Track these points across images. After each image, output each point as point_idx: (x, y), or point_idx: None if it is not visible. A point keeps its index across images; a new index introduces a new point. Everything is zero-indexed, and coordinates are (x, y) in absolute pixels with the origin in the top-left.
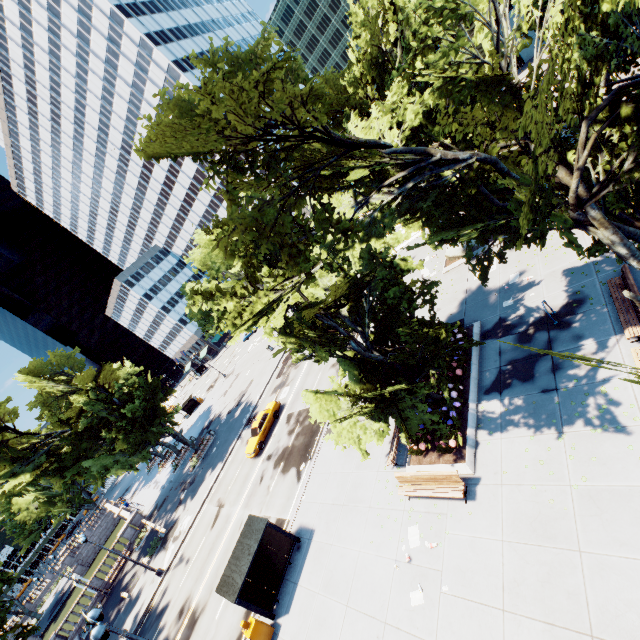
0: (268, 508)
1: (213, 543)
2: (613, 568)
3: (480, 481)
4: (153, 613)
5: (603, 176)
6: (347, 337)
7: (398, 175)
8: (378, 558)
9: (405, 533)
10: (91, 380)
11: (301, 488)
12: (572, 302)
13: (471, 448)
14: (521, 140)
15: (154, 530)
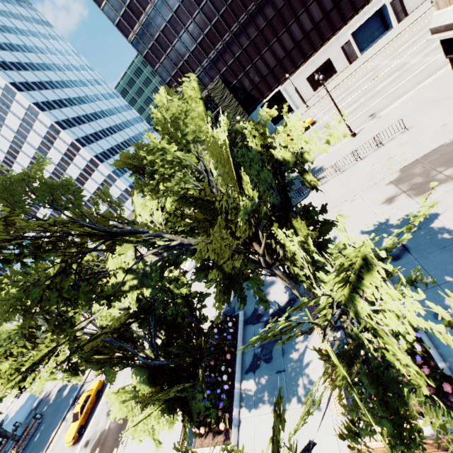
0: None
1: None
2: None
3: None
4: None
5: (279, 249)
6: (133, 355)
7: (155, 249)
8: None
9: None
10: None
11: None
12: (291, 300)
13: (235, 427)
14: (231, 230)
15: None
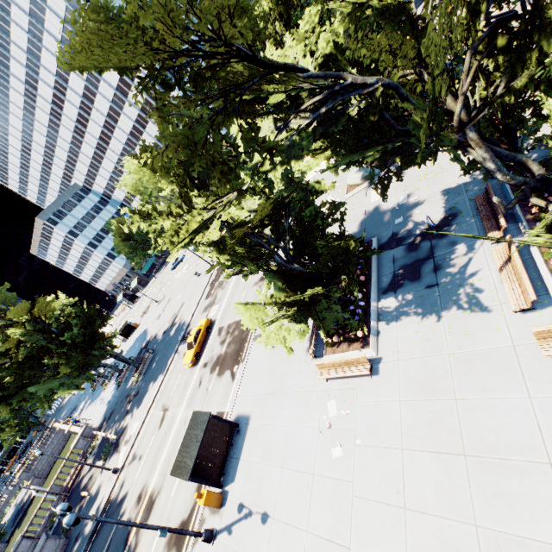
0: (208, 405)
1: (162, 440)
2: (479, 407)
3: (382, 360)
4: (113, 503)
5: (479, 103)
6: (272, 252)
7: (314, 99)
8: (305, 428)
9: (325, 407)
10: (26, 313)
11: (236, 385)
12: (448, 216)
13: (374, 336)
14: (417, 68)
15: (105, 438)
